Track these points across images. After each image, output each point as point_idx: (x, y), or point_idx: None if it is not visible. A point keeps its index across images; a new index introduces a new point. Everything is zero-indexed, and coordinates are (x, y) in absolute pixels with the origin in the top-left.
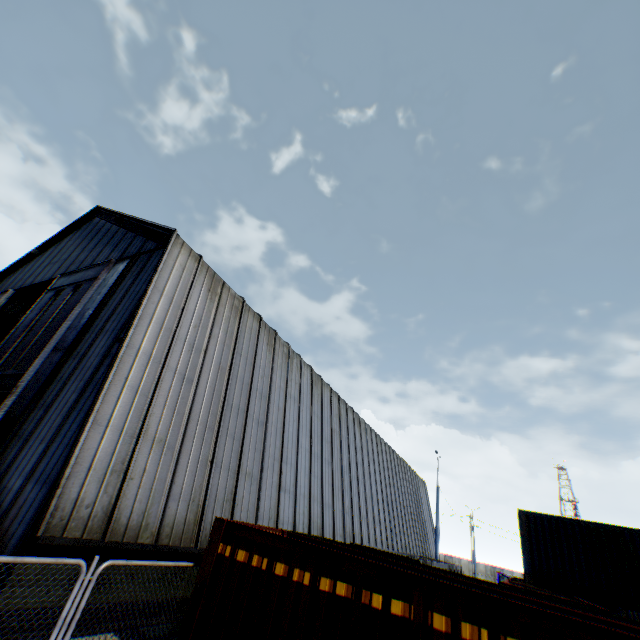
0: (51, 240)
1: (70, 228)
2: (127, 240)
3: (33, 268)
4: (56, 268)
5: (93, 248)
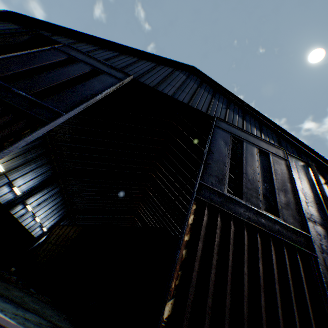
0: (146, 53)
1: (165, 60)
2: (270, 134)
3: (136, 66)
4: (185, 95)
5: (226, 110)
